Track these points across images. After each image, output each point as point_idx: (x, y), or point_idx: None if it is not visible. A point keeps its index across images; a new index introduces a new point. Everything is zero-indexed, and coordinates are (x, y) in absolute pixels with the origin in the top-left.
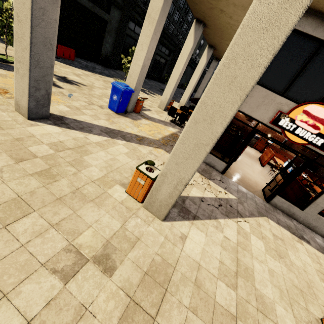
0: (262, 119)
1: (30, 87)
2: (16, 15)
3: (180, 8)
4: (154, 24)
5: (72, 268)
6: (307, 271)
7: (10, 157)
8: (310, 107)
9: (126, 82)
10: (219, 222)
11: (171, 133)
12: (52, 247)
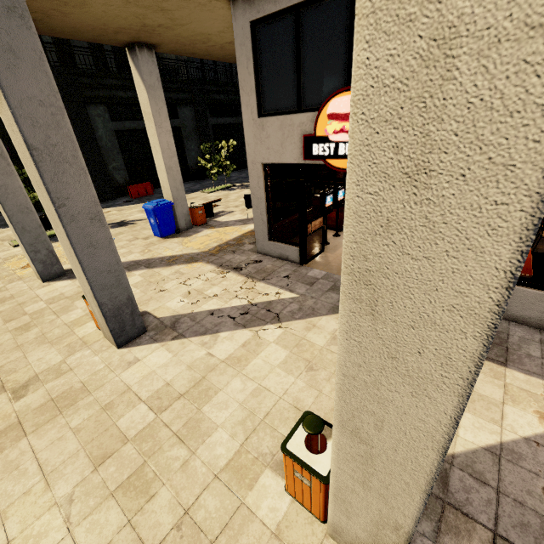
0: (297, 159)
1: (29, 253)
2: None
3: None
4: (152, 119)
5: None
6: None
7: (3, 321)
8: (331, 105)
9: (164, 196)
10: (218, 336)
11: (245, 232)
12: None
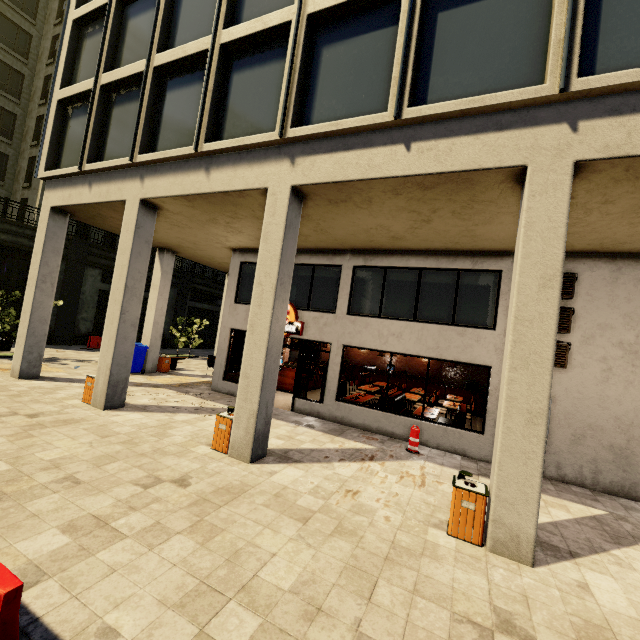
0: None
1: (25, 352)
2: (24, 310)
3: None
4: (158, 289)
5: (7, 415)
6: None
7: None
8: None
9: (142, 342)
10: (177, 414)
11: (202, 381)
12: None
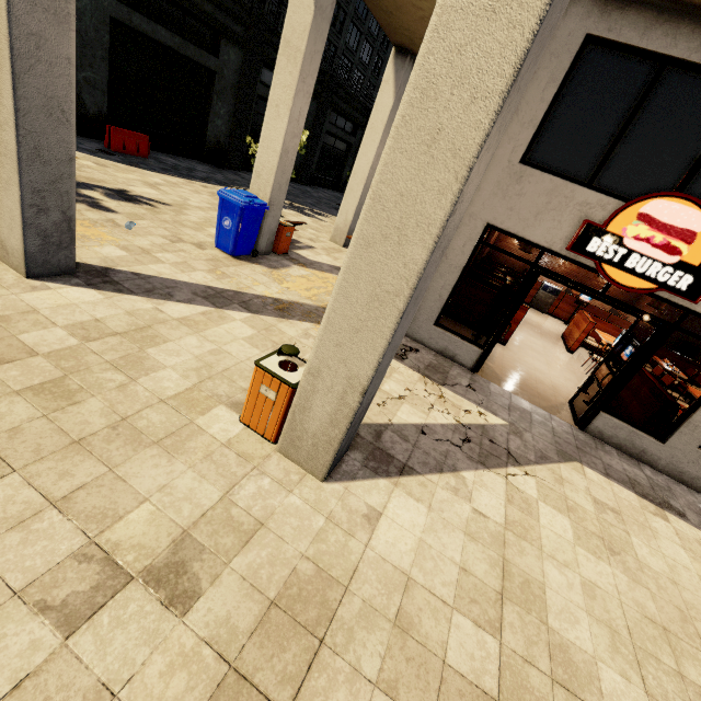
0: (551, 243)
1: (25, 207)
2: None
3: (372, 35)
4: (299, 60)
5: (88, 598)
6: (678, 582)
7: None
8: (652, 205)
9: (251, 190)
10: (464, 478)
11: None
12: (47, 552)
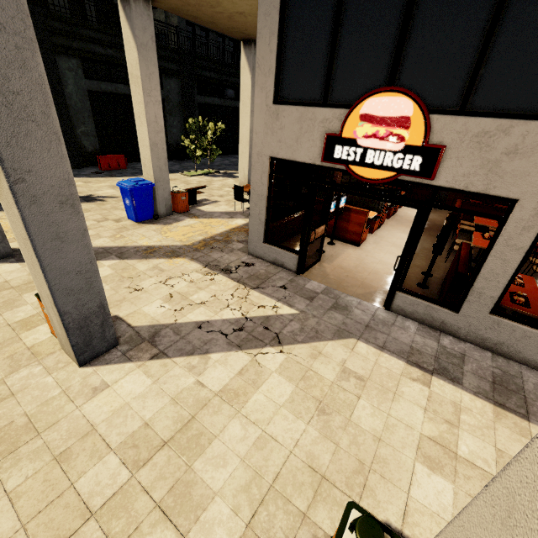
0: (313, 159)
1: None
2: None
3: None
4: (140, 83)
5: None
6: (384, 440)
7: None
8: (367, 105)
9: (144, 175)
10: (208, 358)
11: (232, 228)
12: None
